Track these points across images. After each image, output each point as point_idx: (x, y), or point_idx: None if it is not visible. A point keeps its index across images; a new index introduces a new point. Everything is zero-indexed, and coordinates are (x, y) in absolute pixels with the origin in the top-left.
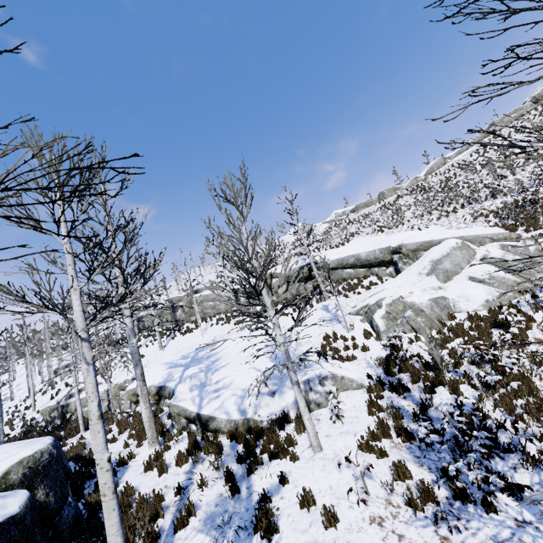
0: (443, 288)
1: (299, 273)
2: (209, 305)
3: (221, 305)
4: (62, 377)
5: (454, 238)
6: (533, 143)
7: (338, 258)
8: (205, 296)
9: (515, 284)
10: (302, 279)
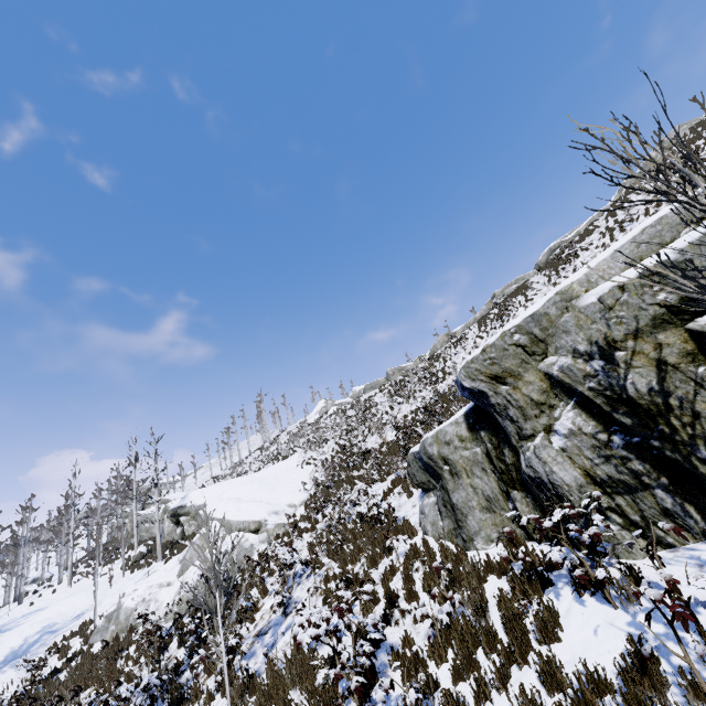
0: (172, 584)
1: (169, 517)
2: (145, 527)
3: (154, 529)
4: (6, 601)
5: (214, 521)
6: (447, 357)
7: (199, 504)
8: (144, 516)
9: (185, 600)
10: (174, 523)
